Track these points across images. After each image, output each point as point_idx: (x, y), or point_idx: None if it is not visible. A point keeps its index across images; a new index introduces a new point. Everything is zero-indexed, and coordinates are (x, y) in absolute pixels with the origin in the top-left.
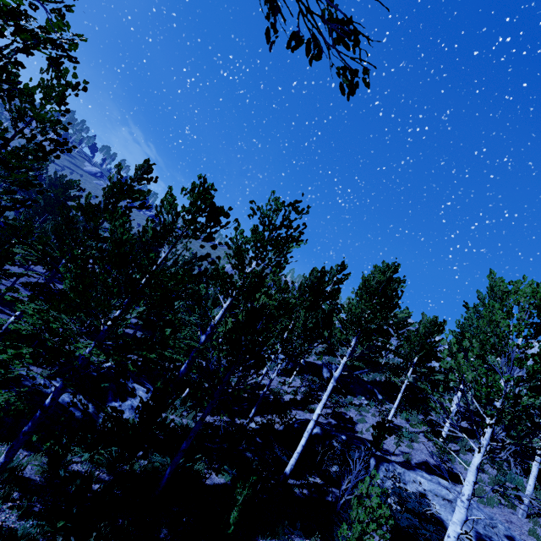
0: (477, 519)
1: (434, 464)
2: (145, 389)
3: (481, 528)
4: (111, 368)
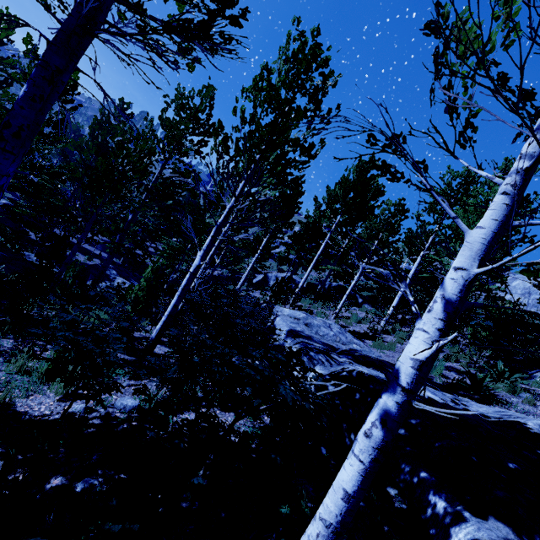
0: (323, 334)
1: (361, 332)
2: (127, 281)
3: (316, 336)
4: (100, 264)
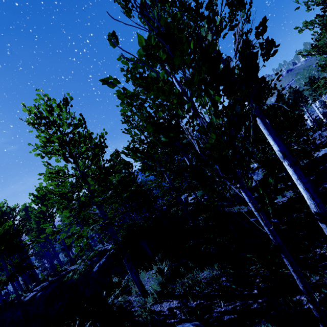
0: None
1: None
2: None
3: None
4: None
